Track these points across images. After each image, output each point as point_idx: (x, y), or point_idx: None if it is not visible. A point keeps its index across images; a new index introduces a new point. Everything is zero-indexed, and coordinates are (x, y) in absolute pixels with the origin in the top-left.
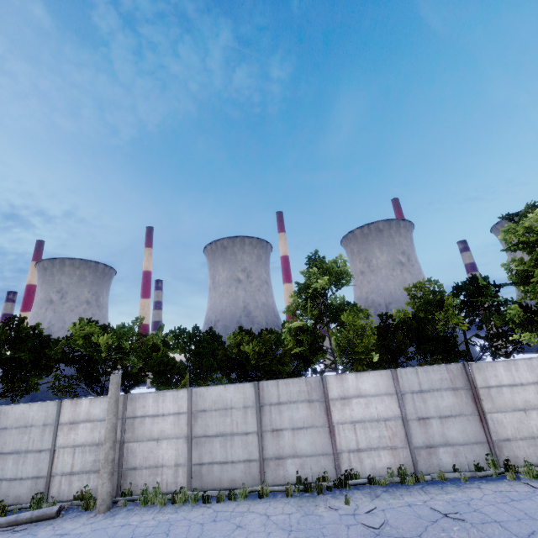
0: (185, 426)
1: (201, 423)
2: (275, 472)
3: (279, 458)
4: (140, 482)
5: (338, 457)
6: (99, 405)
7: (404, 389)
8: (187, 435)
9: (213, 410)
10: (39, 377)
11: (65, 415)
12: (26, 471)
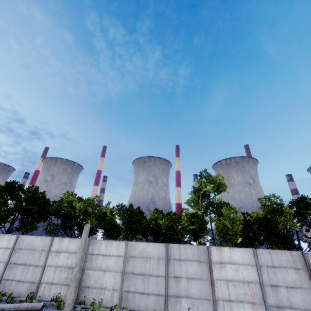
0: (121, 265)
1: (131, 264)
2: (174, 306)
3: (177, 296)
4: (90, 297)
5: (216, 303)
6: (74, 243)
7: (261, 263)
8: (122, 270)
9: (139, 257)
10: (38, 222)
11: (54, 246)
12: (27, 277)
